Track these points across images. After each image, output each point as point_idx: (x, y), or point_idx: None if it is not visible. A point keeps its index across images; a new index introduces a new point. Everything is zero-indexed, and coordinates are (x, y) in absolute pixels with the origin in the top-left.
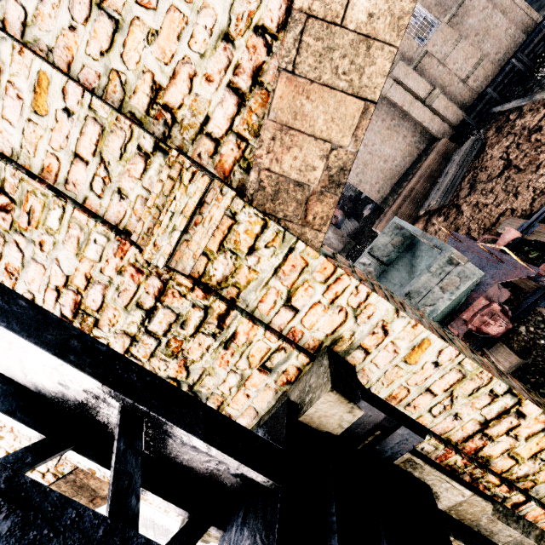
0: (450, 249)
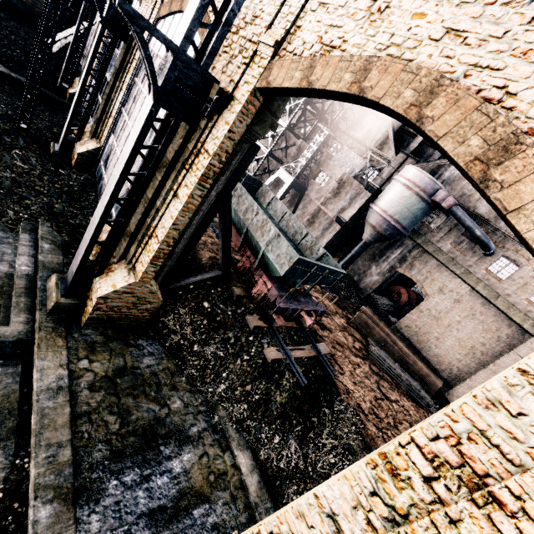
0: (297, 257)
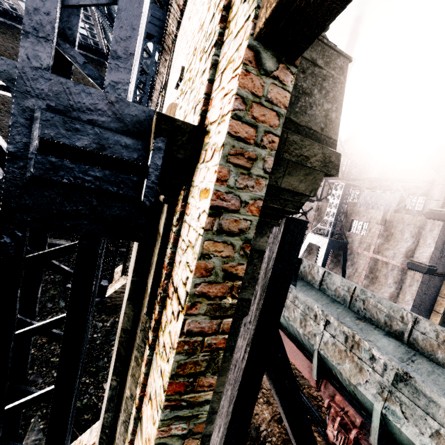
0: None
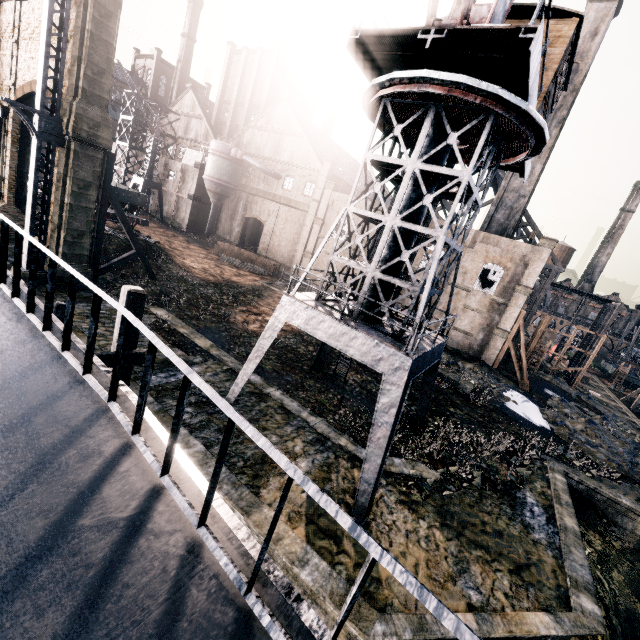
0: None
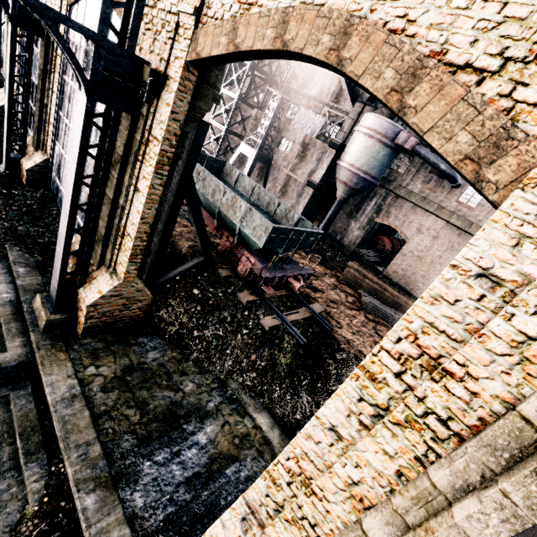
0: (272, 226)
